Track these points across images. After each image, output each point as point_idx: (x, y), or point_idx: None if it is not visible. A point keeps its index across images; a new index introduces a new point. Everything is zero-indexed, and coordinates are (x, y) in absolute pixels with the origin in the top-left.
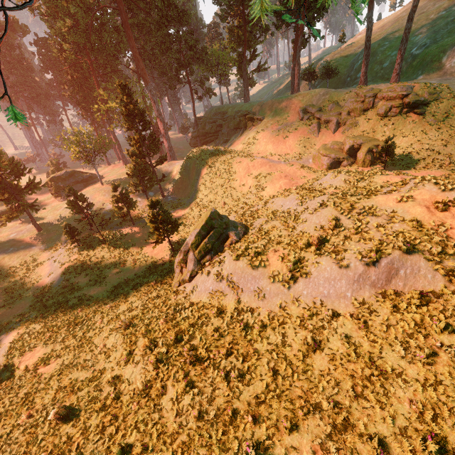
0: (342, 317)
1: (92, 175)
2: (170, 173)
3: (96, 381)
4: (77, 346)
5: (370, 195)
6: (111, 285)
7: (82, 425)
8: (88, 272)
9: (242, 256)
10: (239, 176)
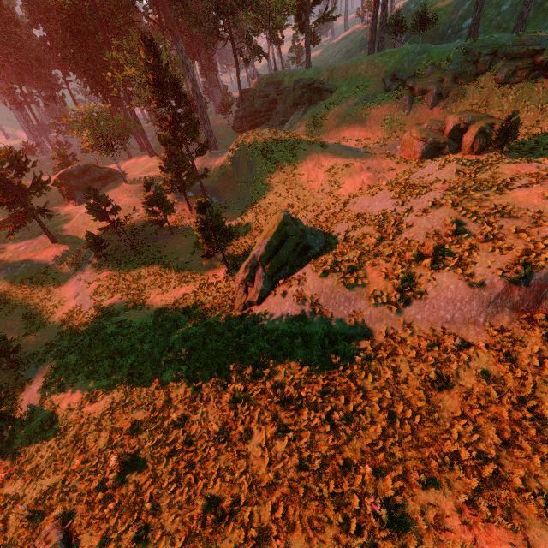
0: (473, 348)
1: (112, 170)
2: (212, 166)
3: (158, 422)
4: (127, 381)
5: (504, 189)
6: (155, 308)
7: (152, 472)
8: (124, 293)
9: (331, 271)
10: (307, 169)
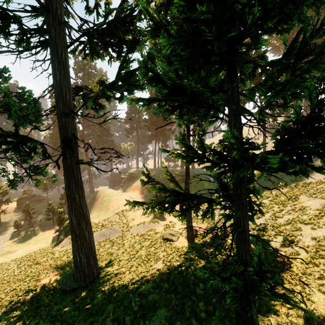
0: None
1: (45, 197)
2: (87, 199)
3: None
4: None
5: (129, 211)
6: (25, 251)
7: None
8: (17, 246)
9: None
10: (112, 203)
